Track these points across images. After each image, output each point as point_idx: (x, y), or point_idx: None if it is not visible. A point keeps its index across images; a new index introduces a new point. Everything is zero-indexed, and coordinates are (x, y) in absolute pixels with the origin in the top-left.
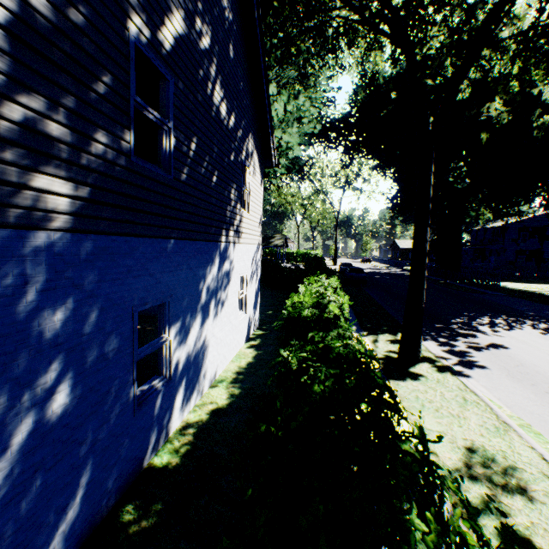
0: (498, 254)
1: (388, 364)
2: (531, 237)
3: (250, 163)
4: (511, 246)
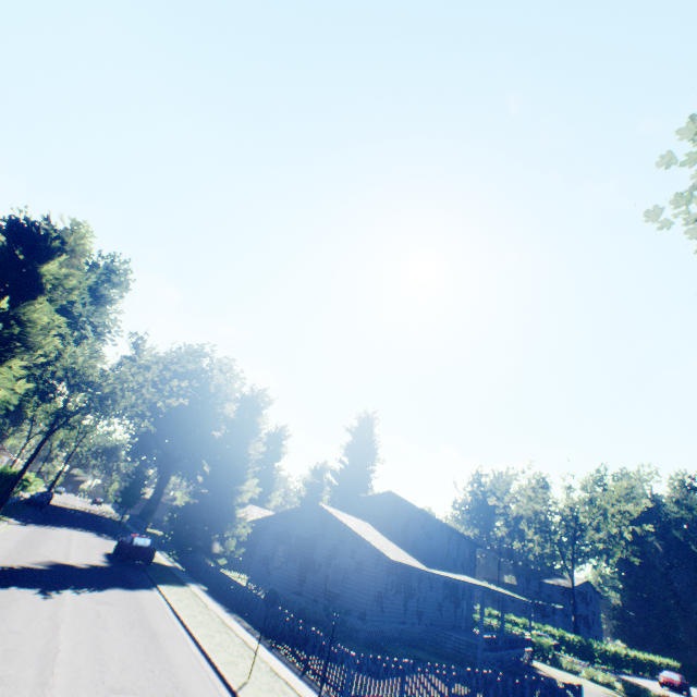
0: None
1: None
2: None
3: None
4: None
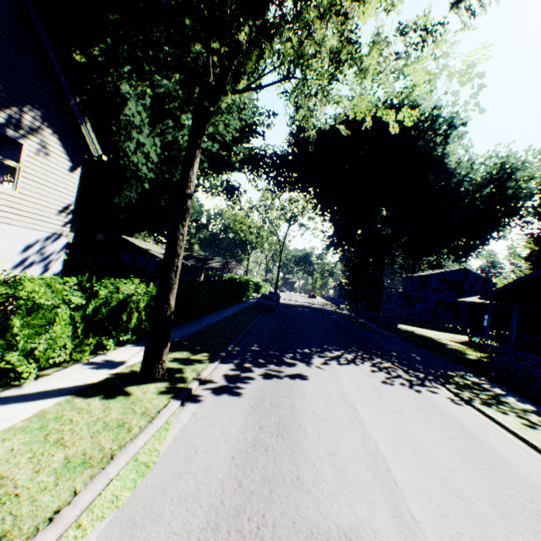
0: (421, 301)
1: (113, 379)
2: (449, 289)
3: (29, 137)
4: (432, 295)
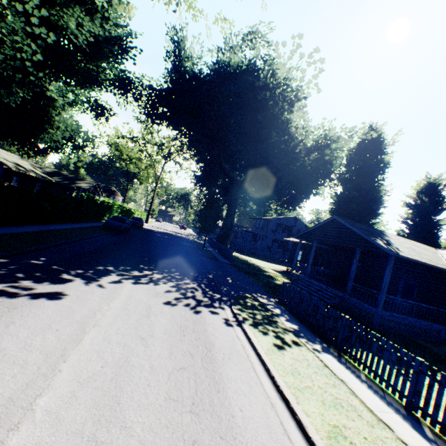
0: (263, 239)
1: None
2: (283, 231)
3: None
4: (271, 235)
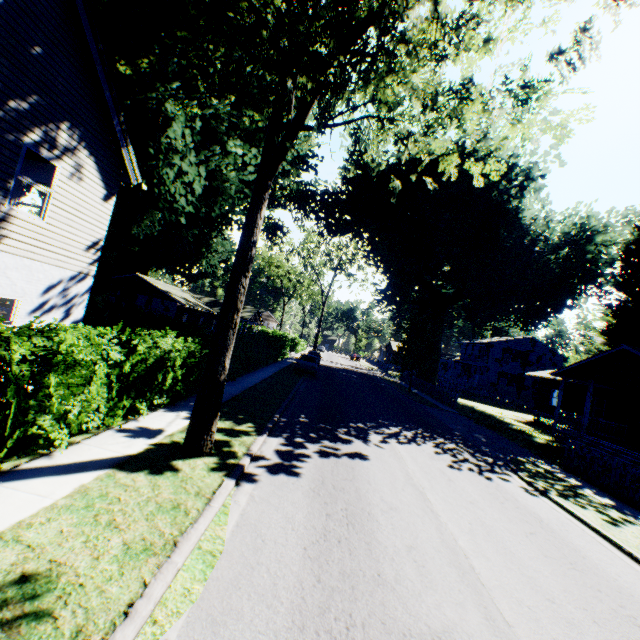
0: (482, 372)
1: (154, 451)
2: (514, 360)
3: (63, 159)
4: (494, 366)
